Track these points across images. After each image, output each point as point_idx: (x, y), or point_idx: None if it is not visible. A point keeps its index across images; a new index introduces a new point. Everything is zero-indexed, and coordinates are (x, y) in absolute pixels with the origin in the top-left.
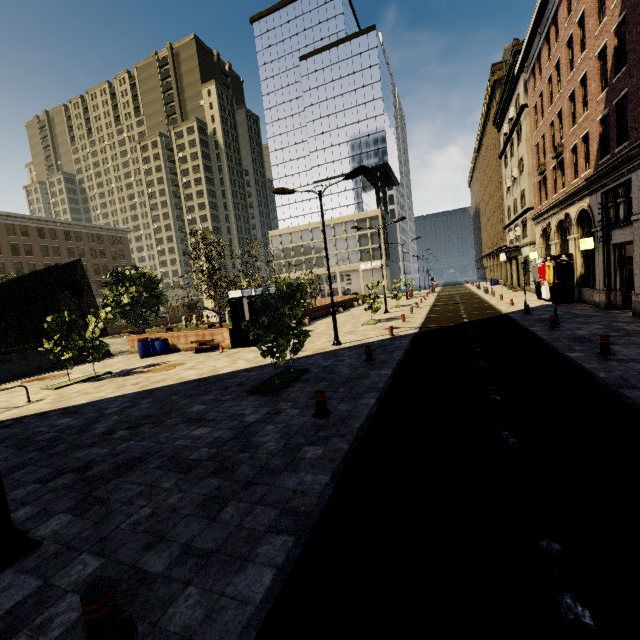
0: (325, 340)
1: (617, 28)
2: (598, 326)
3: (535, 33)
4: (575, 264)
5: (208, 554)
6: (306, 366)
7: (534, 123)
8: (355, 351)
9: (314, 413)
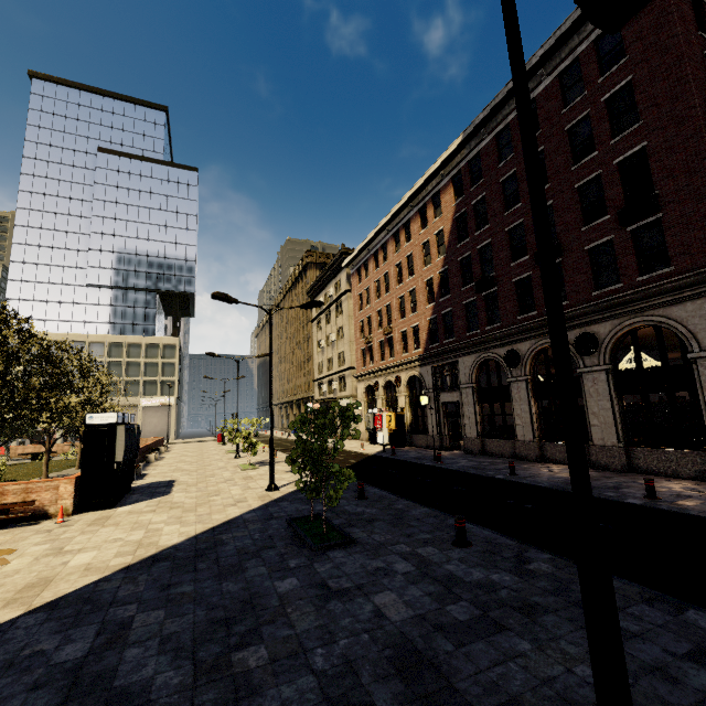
0: (238, 488)
1: (440, 272)
2: (464, 460)
3: (365, 248)
4: (406, 415)
5: (702, 649)
6: (302, 513)
7: (359, 305)
8: None
9: (454, 544)
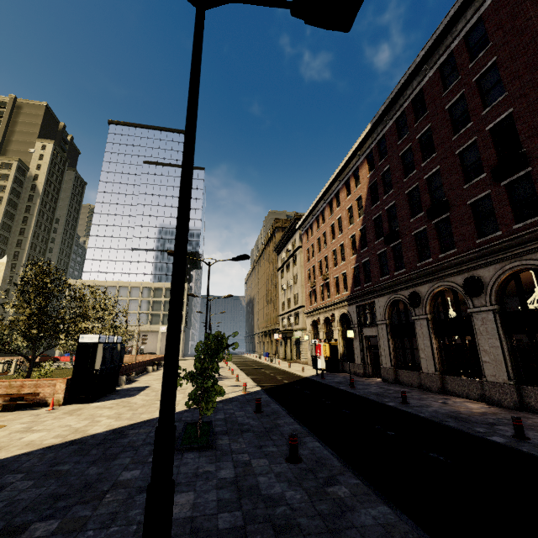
0: (182, 395)
1: (360, 230)
2: (375, 387)
3: (310, 214)
4: (339, 346)
5: None
6: (202, 419)
7: (307, 258)
8: (232, 405)
9: (286, 459)
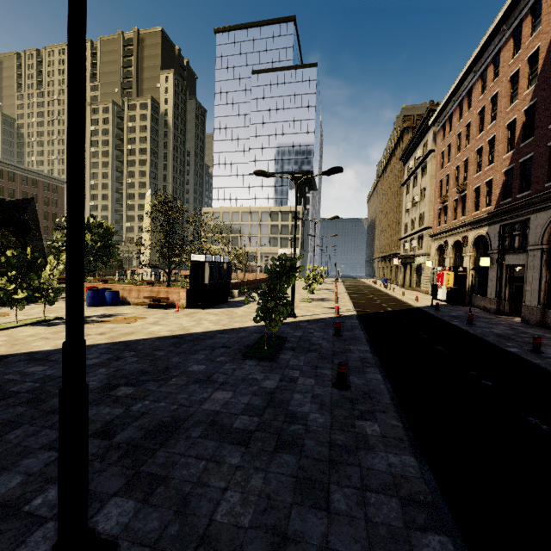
0: None
1: (526, 109)
2: (504, 327)
3: (450, 100)
4: (468, 276)
5: None
6: (280, 334)
7: (440, 164)
8: (316, 325)
9: (333, 384)
